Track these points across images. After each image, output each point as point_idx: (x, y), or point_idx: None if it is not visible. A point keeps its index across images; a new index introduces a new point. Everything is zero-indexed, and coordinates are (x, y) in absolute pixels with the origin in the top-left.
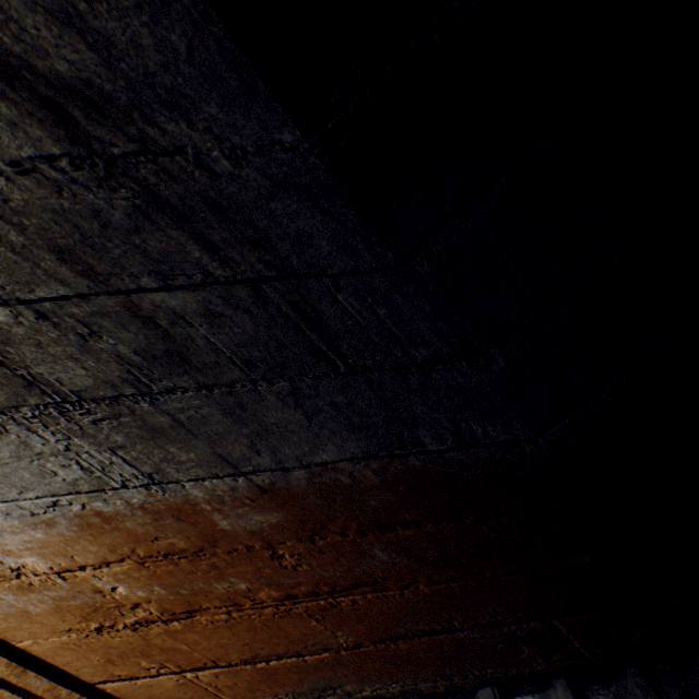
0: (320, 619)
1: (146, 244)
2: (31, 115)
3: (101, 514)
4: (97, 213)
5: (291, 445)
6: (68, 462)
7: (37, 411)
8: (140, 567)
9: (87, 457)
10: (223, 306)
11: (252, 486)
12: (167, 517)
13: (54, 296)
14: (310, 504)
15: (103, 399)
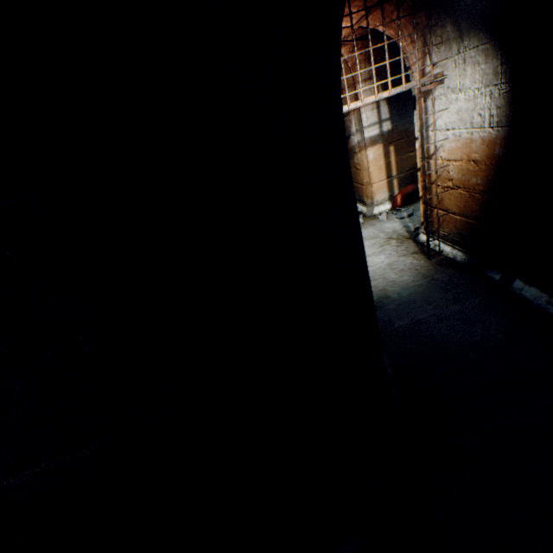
0: None
1: None
2: None
3: None
4: None
5: None
6: None
7: None
8: None
9: None
10: None
11: None
12: None
13: None
14: None
15: None
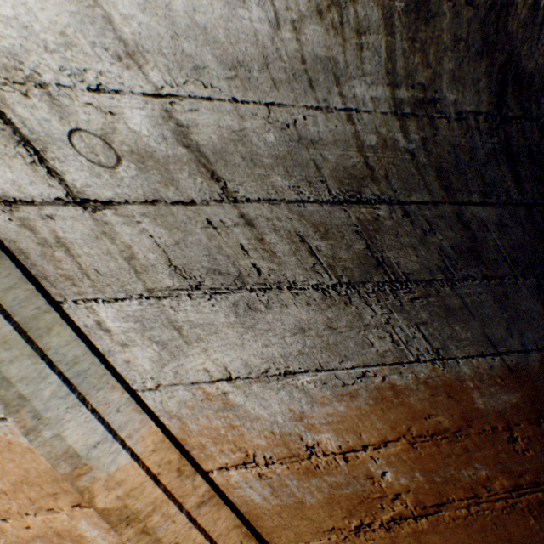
0: (536, 517)
1: (486, 173)
2: (488, 88)
3: (392, 388)
4: (471, 150)
5: (531, 330)
6: (383, 334)
7: (375, 287)
8: (408, 448)
9: (398, 330)
10: (508, 220)
11: (503, 366)
12: (440, 393)
13: (418, 201)
14: (539, 385)
15: (420, 281)
